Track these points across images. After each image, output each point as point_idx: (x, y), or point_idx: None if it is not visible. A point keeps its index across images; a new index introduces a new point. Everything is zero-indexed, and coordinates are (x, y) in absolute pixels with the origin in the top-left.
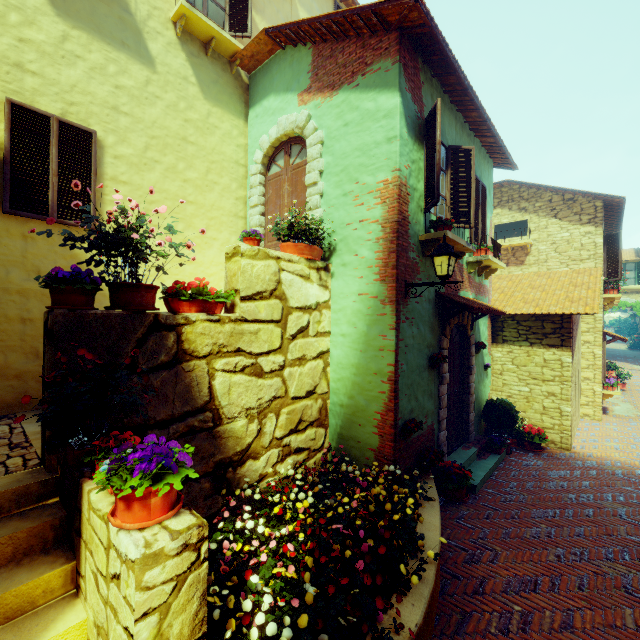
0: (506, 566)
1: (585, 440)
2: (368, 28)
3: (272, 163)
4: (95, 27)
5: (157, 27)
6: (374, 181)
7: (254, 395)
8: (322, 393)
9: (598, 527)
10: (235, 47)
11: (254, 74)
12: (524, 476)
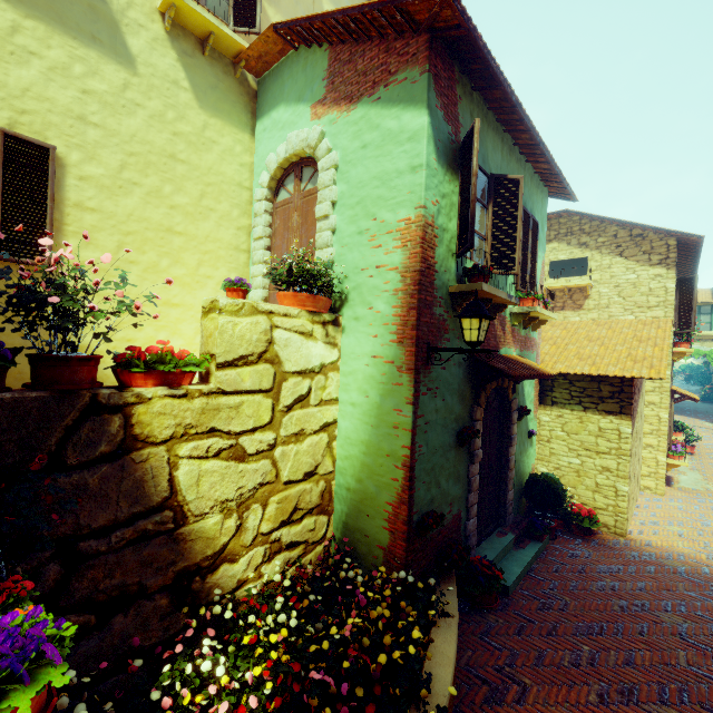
0: (535, 709)
1: (644, 522)
2: (392, 28)
3: (281, 187)
4: (56, 17)
5: (139, 18)
6: (394, 219)
7: (233, 484)
8: (325, 473)
9: (653, 651)
10: (239, 45)
11: (263, 79)
12: (568, 572)
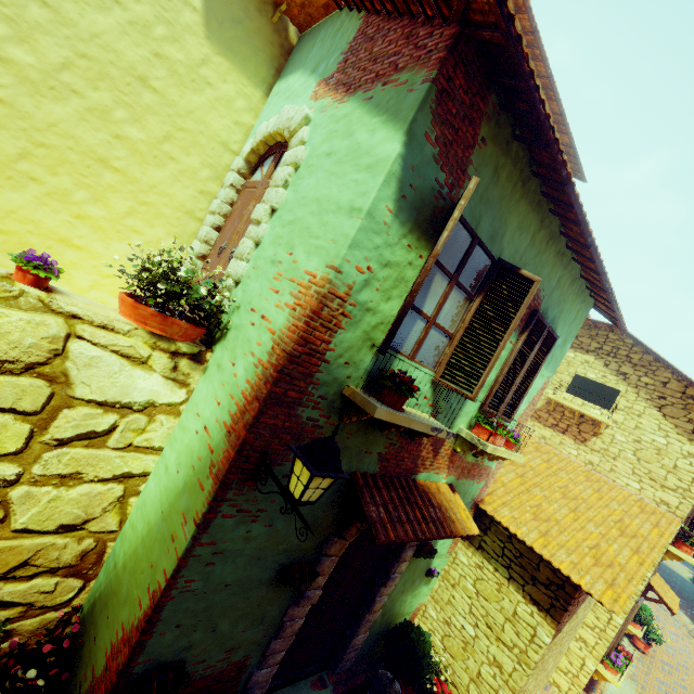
0: None
1: None
2: (420, 3)
3: (260, 165)
4: None
5: None
6: (304, 265)
7: None
8: (101, 531)
9: None
10: None
11: (304, 35)
12: None
